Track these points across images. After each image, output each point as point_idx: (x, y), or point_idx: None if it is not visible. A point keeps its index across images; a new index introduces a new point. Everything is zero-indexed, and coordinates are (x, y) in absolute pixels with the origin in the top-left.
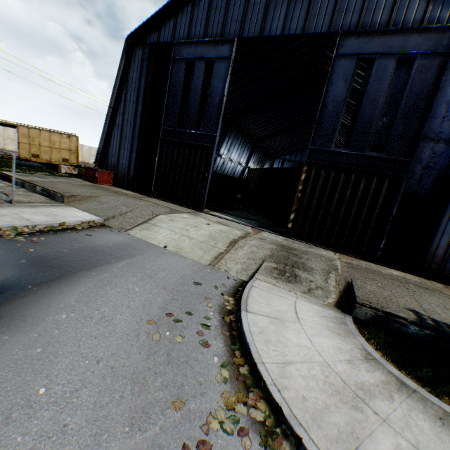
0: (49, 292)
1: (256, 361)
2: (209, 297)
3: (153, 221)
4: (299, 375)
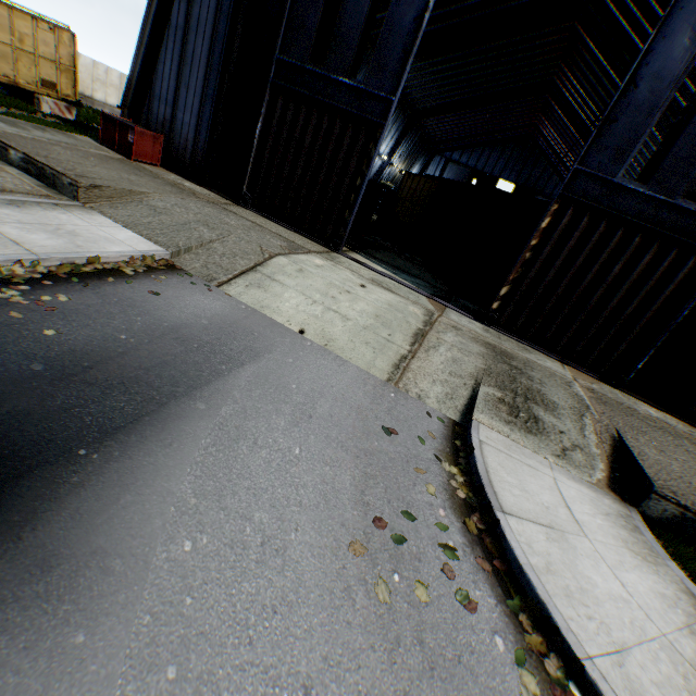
0: (129, 467)
1: (578, 654)
2: (422, 468)
3: (267, 268)
4: (651, 683)
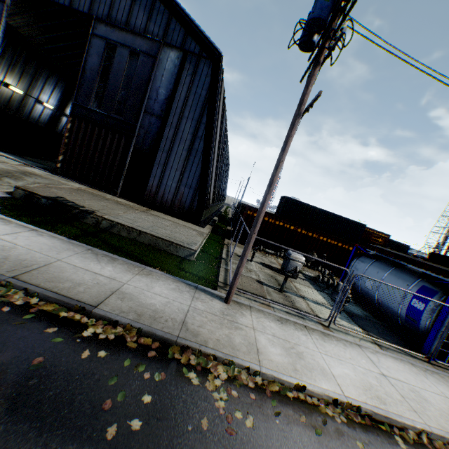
0: None
1: None
2: None
3: None
4: None
